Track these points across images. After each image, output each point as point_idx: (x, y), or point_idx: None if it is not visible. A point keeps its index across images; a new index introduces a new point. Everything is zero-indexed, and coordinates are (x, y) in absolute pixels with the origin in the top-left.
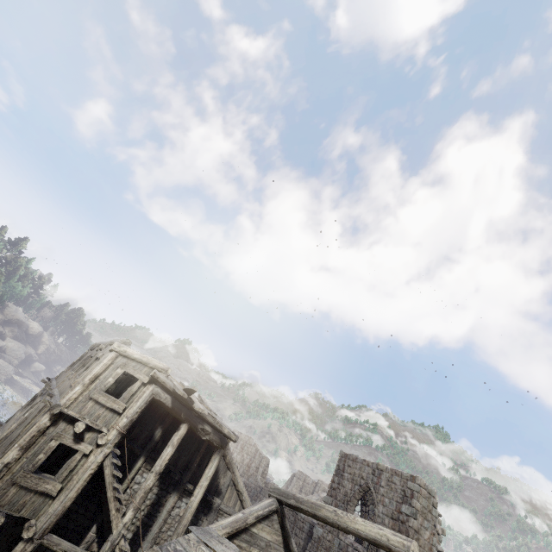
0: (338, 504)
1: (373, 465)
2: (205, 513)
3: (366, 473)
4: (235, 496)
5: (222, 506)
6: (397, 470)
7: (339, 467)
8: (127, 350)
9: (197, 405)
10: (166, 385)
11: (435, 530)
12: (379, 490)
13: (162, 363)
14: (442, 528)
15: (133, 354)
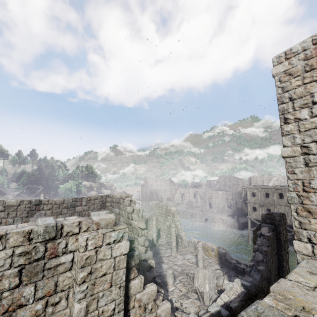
0: None
1: None
2: None
3: None
4: None
5: None
6: None
7: None
8: None
9: None
10: None
11: None
12: None
13: None
14: None
15: None
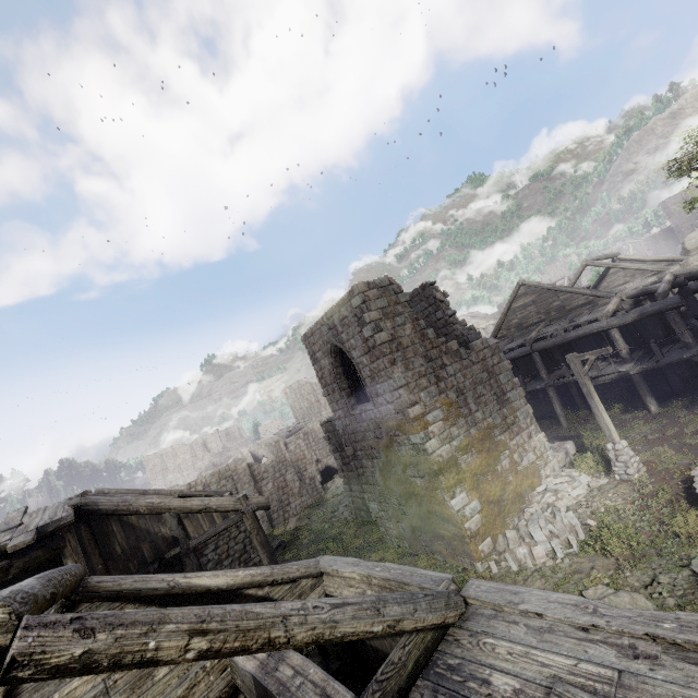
0: (333, 388)
1: (324, 320)
2: (179, 571)
3: (326, 335)
4: (203, 518)
5: (195, 543)
6: (338, 301)
7: (310, 355)
8: None
9: None
10: None
11: (437, 302)
12: (342, 339)
13: None
14: (442, 293)
15: None
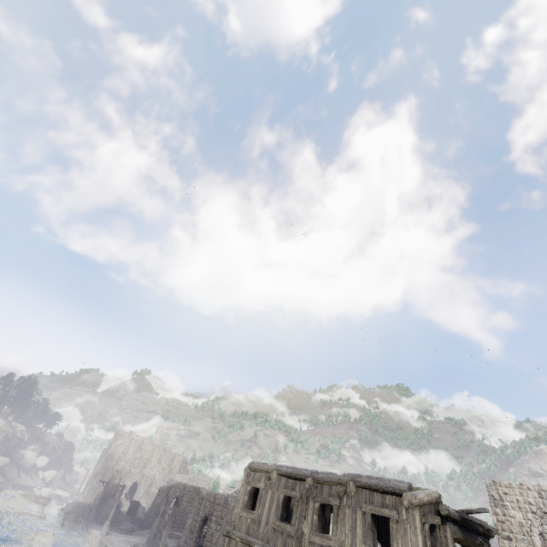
0: (519, 538)
1: (535, 487)
2: None
3: (533, 498)
4: None
5: None
6: None
7: (494, 498)
8: (419, 497)
9: (488, 525)
10: (455, 516)
11: None
12: None
13: (434, 491)
14: None
15: (423, 499)
